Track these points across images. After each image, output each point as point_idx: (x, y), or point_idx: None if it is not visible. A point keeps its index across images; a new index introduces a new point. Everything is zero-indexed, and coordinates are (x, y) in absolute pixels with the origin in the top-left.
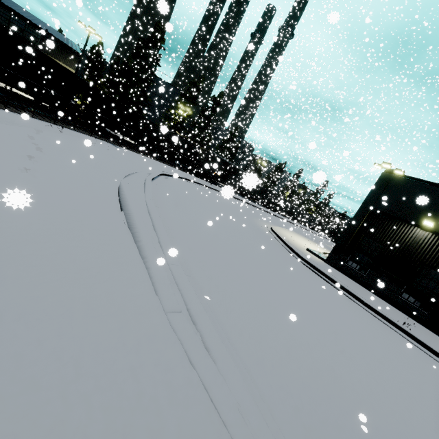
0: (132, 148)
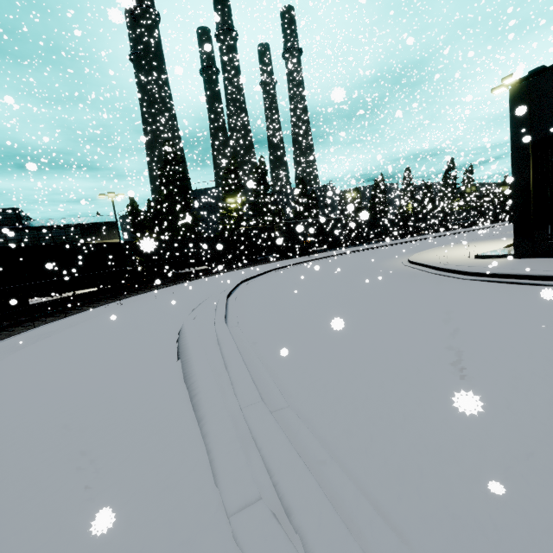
0: (204, 274)
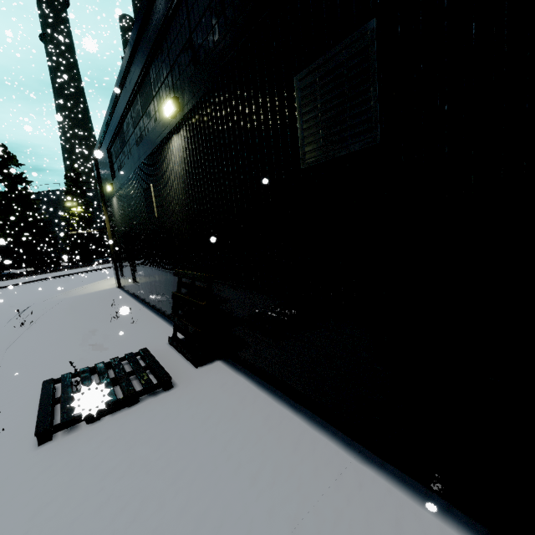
0: None
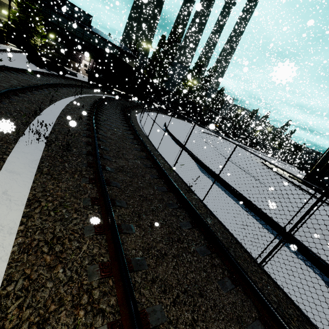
0: (171, 115)
